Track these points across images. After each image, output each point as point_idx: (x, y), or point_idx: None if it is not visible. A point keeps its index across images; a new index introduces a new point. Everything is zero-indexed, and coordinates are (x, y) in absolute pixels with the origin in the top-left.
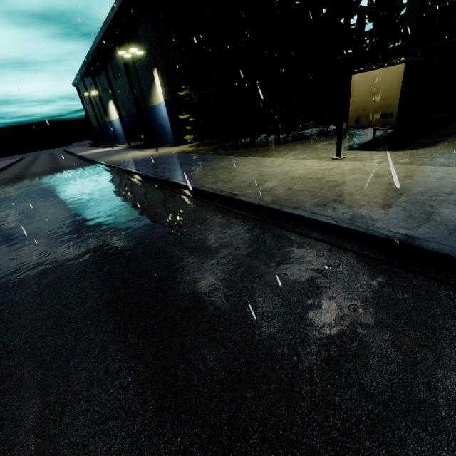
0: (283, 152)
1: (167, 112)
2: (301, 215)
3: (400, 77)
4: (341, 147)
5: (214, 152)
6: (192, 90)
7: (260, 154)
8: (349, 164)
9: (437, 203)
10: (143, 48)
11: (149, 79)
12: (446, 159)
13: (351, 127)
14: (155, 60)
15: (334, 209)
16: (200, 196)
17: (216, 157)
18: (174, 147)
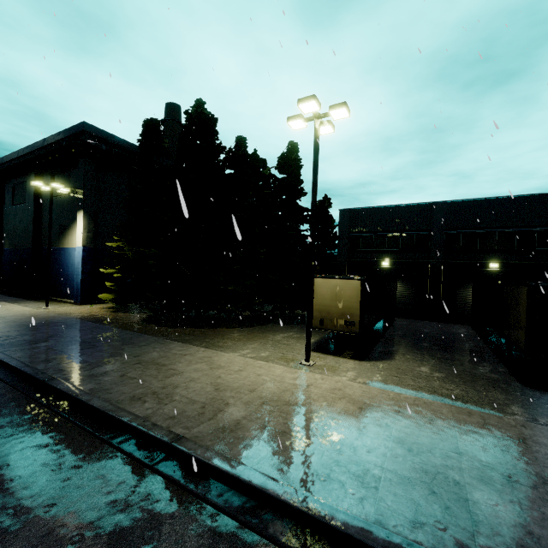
0: (240, 343)
1: (83, 260)
2: (301, 509)
3: (358, 291)
4: (310, 351)
5: (142, 325)
6: (128, 244)
7: (209, 340)
8: (326, 379)
9: (458, 475)
10: (72, 186)
11: (68, 218)
12: (414, 382)
13: (316, 327)
14: (85, 202)
15: (345, 487)
16: (110, 430)
17: (146, 337)
18: (79, 305)
